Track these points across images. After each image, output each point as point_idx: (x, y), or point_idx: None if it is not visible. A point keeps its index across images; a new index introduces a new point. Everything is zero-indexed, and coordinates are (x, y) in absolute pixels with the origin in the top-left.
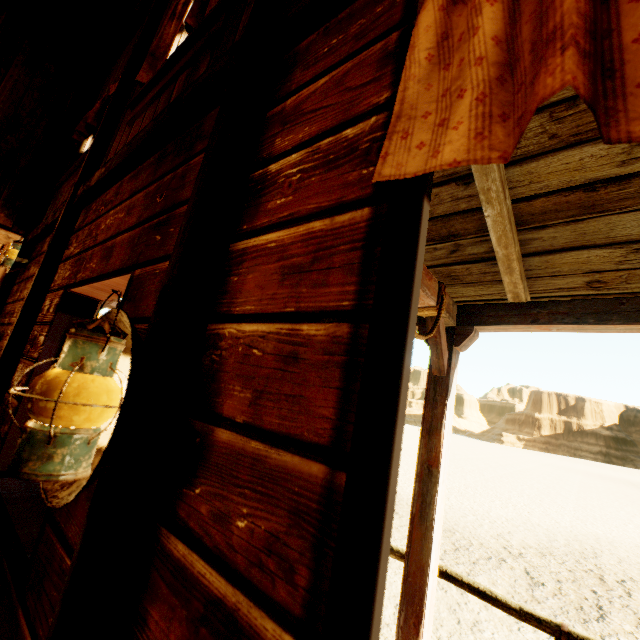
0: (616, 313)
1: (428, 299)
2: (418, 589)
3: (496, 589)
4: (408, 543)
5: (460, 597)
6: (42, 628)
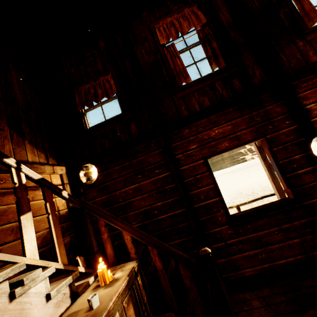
0: None
1: None
2: (282, 191)
3: (244, 209)
4: (274, 185)
5: None
6: (315, 195)
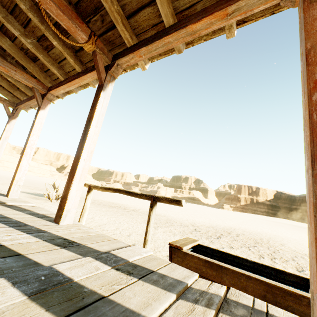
0: (157, 37)
1: (80, 32)
2: (76, 166)
3: (174, 230)
4: (77, 151)
5: (154, 229)
6: None
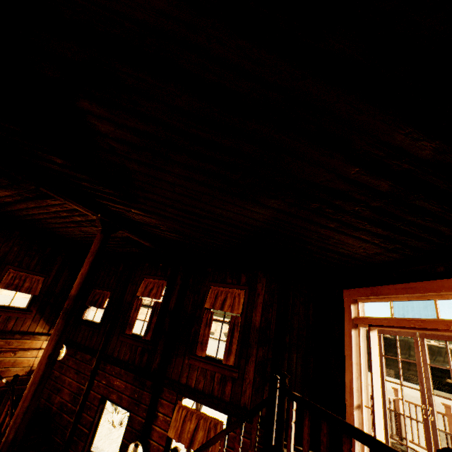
0: None
1: None
2: None
3: None
4: None
5: None
6: None
